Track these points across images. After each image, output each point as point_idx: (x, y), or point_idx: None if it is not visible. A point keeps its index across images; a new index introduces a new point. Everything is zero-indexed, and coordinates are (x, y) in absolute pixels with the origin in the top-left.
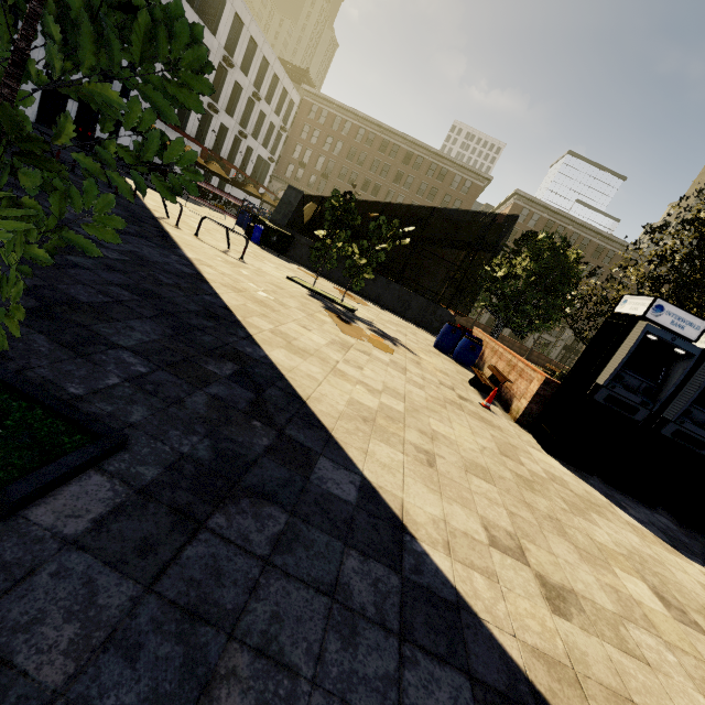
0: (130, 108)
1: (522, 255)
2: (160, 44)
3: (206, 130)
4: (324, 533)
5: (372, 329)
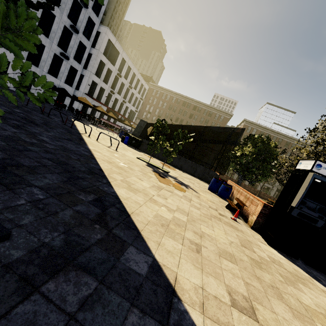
0: (16, 60)
1: (248, 145)
2: (11, 19)
3: (109, 100)
4: (119, 296)
5: (176, 181)
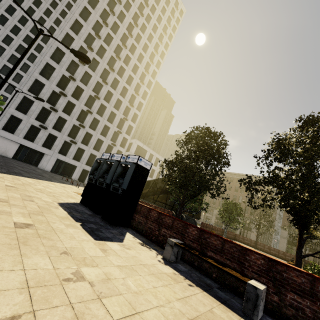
0: None
1: None
2: None
3: None
4: None
5: None
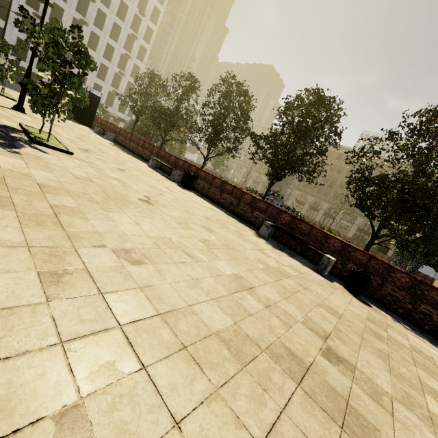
0: None
1: None
2: None
3: None
4: None
5: None
